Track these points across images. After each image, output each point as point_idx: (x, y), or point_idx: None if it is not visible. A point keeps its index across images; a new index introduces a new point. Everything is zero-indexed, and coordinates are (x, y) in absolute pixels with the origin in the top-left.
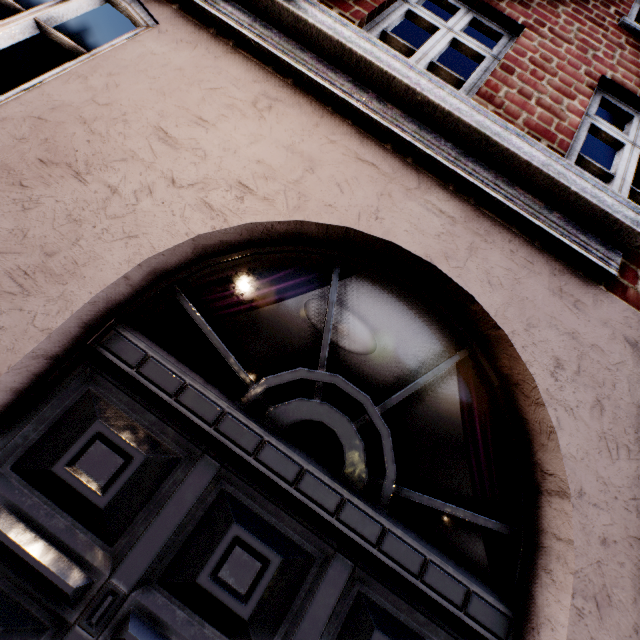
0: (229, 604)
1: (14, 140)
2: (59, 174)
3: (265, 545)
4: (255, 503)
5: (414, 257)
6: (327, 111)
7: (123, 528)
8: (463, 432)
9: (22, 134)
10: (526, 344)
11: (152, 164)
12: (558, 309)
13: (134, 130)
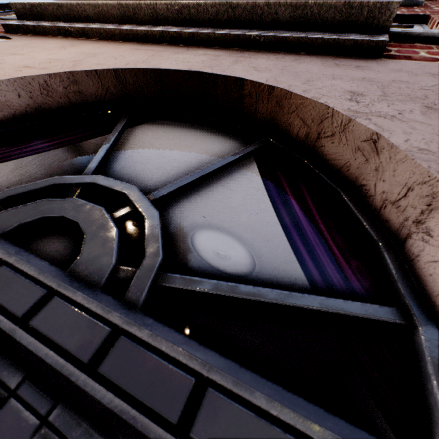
0: None
1: None
2: None
3: None
4: None
5: (180, 75)
6: (118, 42)
7: None
8: (273, 208)
9: None
10: (308, 89)
11: None
12: (339, 71)
13: None
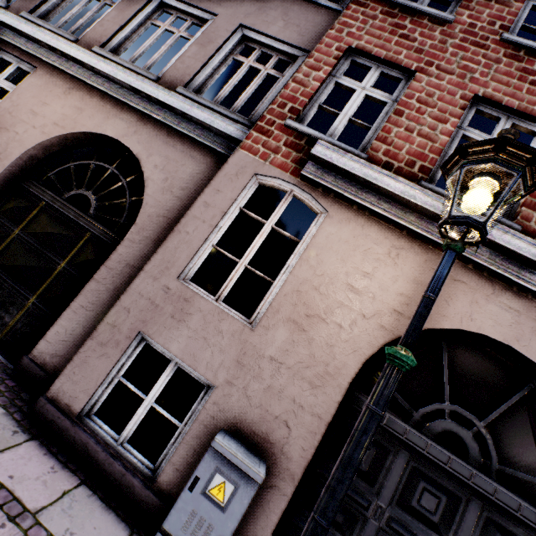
0: (427, 515)
1: (292, 306)
2: (316, 321)
3: (437, 491)
4: (428, 471)
5: (496, 340)
6: (429, 248)
7: (375, 480)
8: (532, 434)
9: (294, 302)
10: None
11: (351, 307)
12: None
13: (337, 288)
